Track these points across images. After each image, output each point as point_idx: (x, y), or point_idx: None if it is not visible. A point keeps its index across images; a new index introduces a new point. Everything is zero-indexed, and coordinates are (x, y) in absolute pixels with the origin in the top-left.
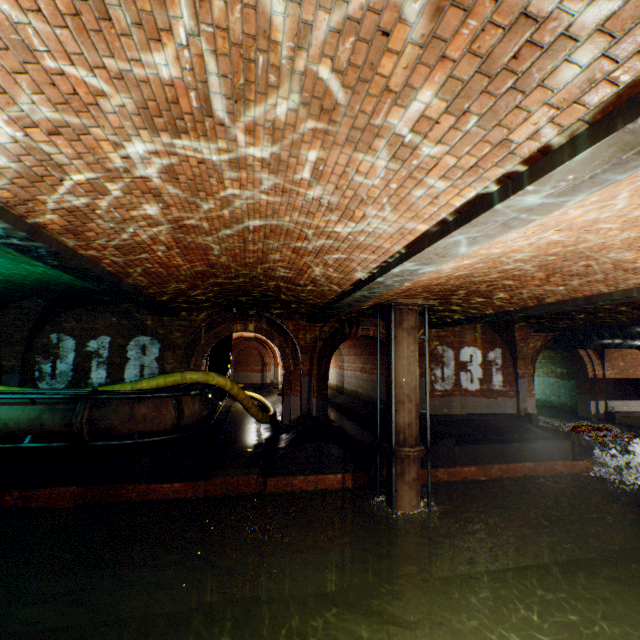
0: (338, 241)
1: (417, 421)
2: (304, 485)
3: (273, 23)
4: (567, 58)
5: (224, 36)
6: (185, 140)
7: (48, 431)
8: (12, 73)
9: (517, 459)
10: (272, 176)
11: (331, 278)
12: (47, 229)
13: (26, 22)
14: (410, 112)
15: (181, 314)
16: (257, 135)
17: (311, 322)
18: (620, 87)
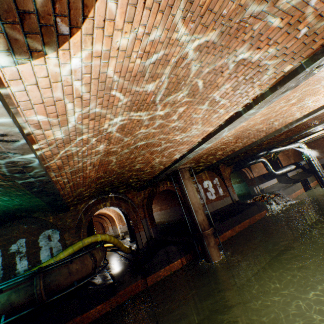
0: (174, 143)
1: (205, 217)
2: (165, 273)
3: (192, 72)
4: (266, 74)
5: (176, 77)
6: (138, 113)
7: (16, 306)
8: (97, 98)
9: (242, 220)
10: (161, 121)
11: (162, 162)
12: (49, 169)
13: (117, 80)
14: (221, 92)
15: (71, 209)
16: (166, 107)
17: (140, 191)
18: (276, 79)
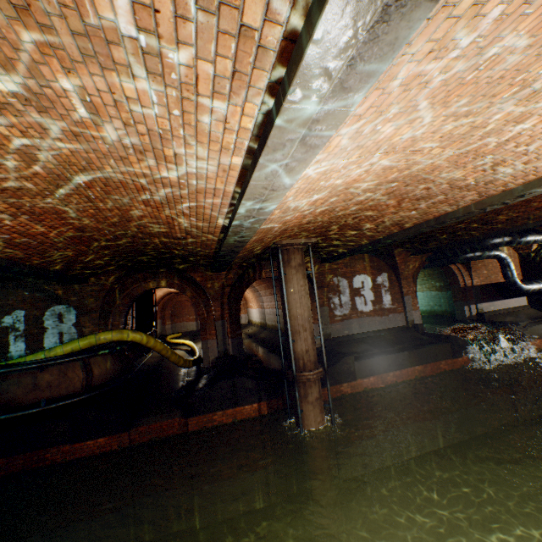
0: (176, 188)
1: (314, 347)
2: (224, 419)
3: None
4: None
5: None
6: None
7: None
8: None
9: (408, 365)
10: (46, 116)
11: (200, 228)
12: None
13: None
14: None
15: (89, 280)
16: None
17: (215, 271)
18: None
